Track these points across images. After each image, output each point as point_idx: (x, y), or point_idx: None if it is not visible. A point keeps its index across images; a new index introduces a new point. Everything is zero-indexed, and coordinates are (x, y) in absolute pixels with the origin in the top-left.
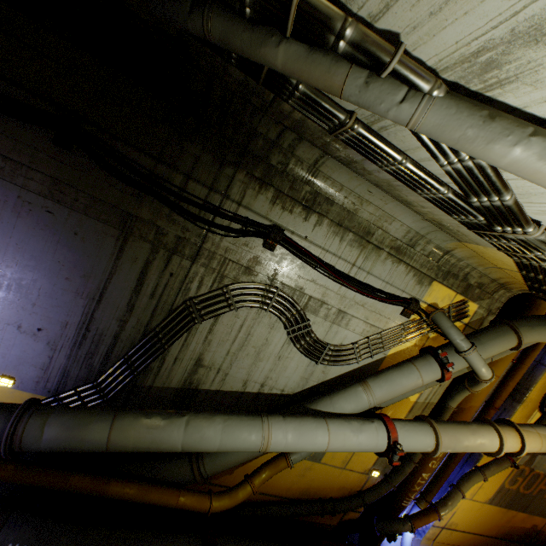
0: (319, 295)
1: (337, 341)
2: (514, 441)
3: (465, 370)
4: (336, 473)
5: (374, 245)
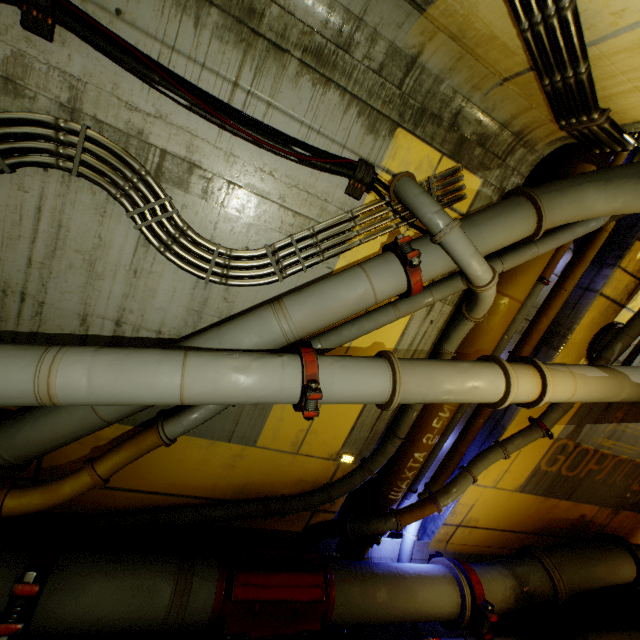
0: (181, 149)
1: (238, 243)
2: (530, 383)
3: (460, 285)
4: (286, 461)
5: (270, 42)
